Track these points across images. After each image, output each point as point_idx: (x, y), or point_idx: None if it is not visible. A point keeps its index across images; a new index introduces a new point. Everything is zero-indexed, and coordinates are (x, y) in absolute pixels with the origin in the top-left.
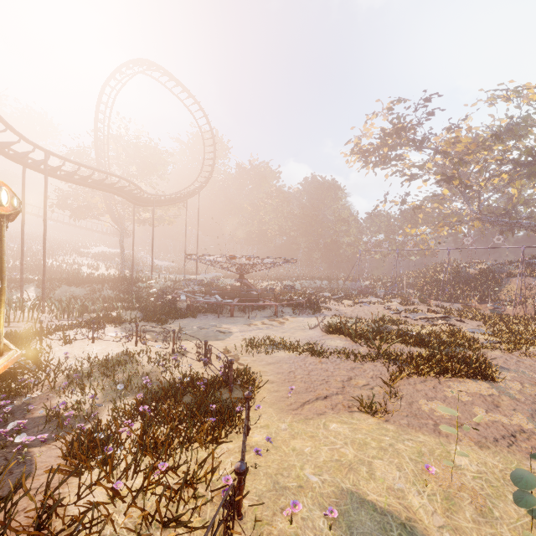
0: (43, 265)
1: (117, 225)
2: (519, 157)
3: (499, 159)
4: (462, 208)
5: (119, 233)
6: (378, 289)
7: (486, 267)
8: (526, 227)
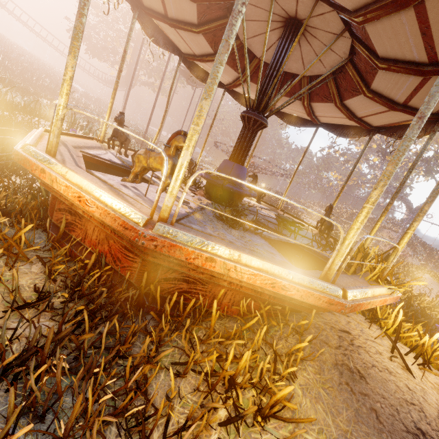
0: (150, 118)
1: (126, 79)
2: (432, 158)
3: (417, 152)
4: (376, 174)
5: (108, 81)
6: (299, 208)
7: (372, 217)
8: (405, 201)
